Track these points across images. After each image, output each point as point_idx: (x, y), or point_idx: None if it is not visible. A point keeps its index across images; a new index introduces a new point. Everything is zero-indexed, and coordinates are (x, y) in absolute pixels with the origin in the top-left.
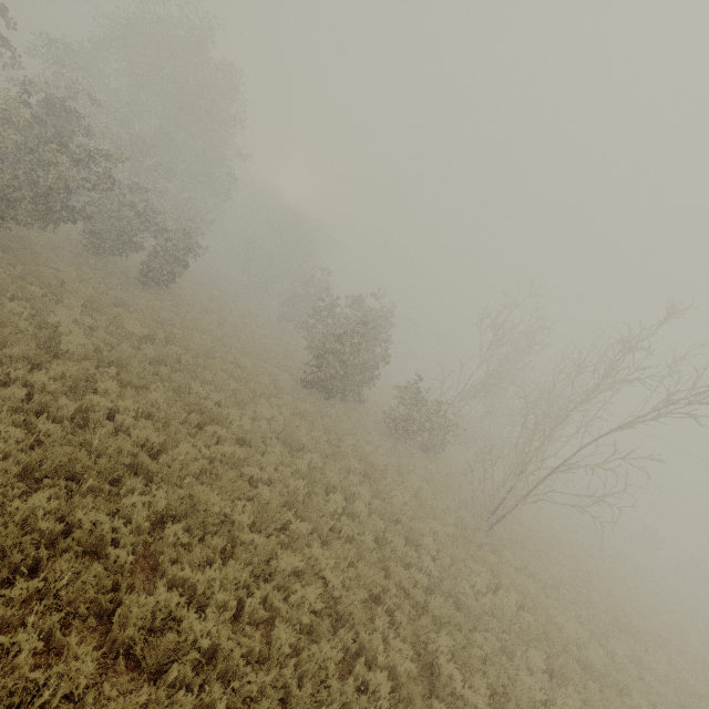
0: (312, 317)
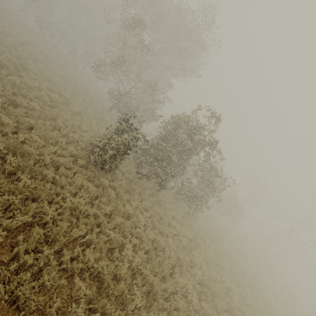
0: None
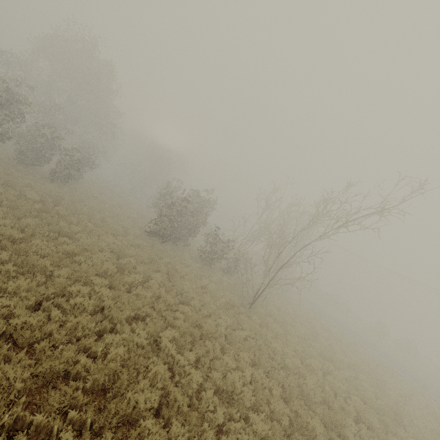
0: (159, 199)
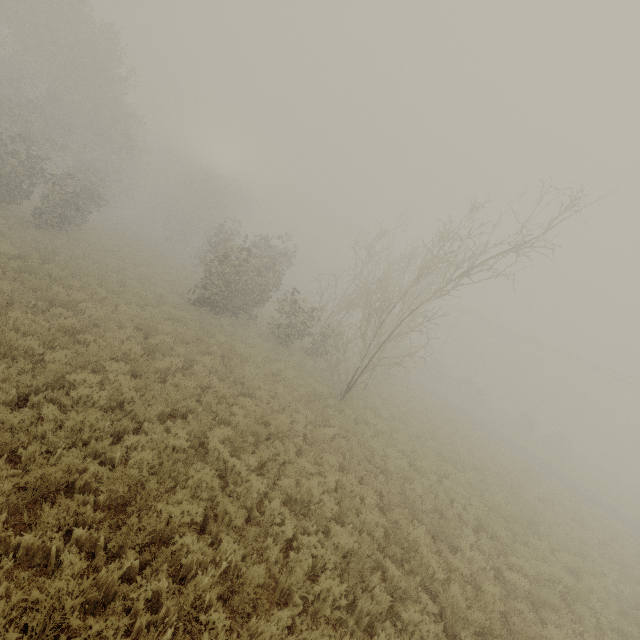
0: (207, 251)
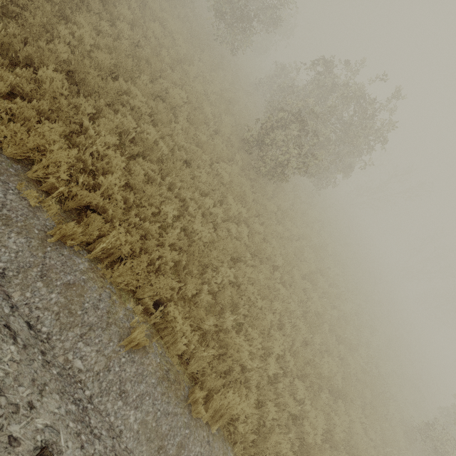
0: None
